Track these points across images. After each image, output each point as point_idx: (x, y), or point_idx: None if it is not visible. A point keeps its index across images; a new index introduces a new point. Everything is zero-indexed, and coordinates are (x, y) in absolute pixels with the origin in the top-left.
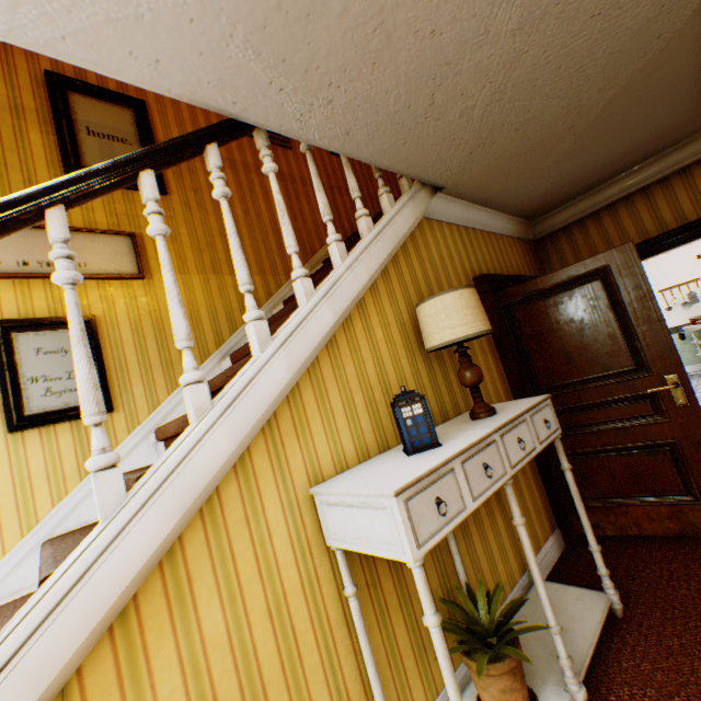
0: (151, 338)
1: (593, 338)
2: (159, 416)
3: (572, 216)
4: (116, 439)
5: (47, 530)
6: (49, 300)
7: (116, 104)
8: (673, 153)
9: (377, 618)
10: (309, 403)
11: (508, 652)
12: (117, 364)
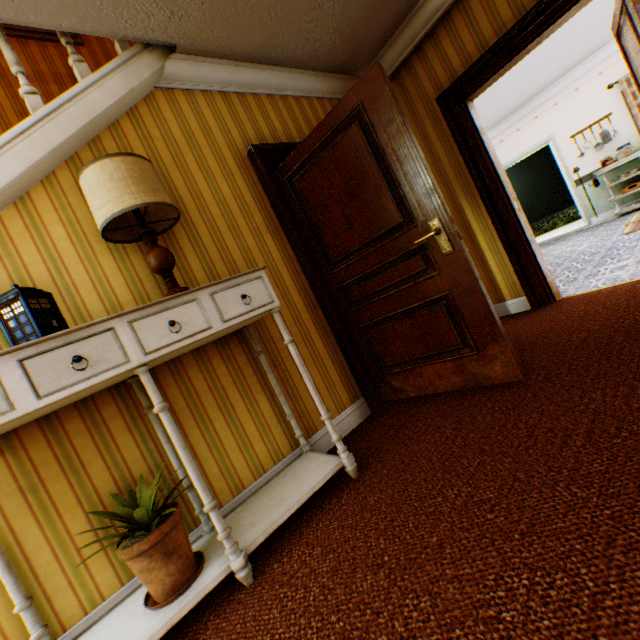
0: None
1: (364, 196)
2: None
3: (396, 58)
4: None
5: None
6: None
7: None
8: None
9: (38, 519)
10: None
11: (126, 539)
12: None
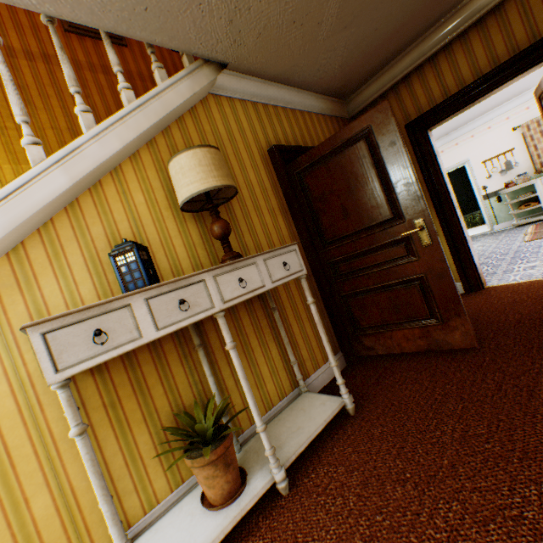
0: None
1: (362, 195)
2: None
3: (376, 91)
4: None
5: None
6: None
7: None
8: (452, 19)
9: (115, 430)
10: (38, 260)
11: (203, 449)
12: None
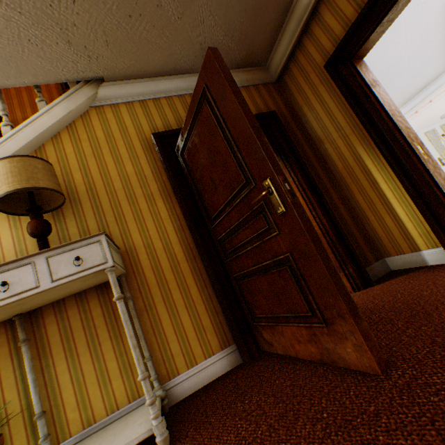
0: None
1: (219, 162)
2: None
3: (289, 43)
4: None
5: None
6: None
7: None
8: None
9: None
10: None
11: None
12: None
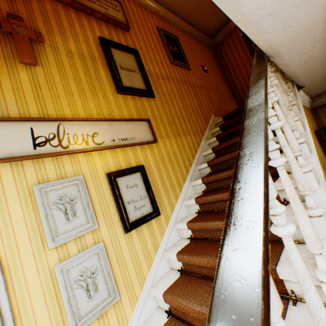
0: (164, 173)
1: None
2: (175, 214)
3: None
4: (163, 229)
5: (149, 284)
6: (124, 158)
7: (127, 52)
8: None
9: None
10: None
11: None
12: (155, 189)
